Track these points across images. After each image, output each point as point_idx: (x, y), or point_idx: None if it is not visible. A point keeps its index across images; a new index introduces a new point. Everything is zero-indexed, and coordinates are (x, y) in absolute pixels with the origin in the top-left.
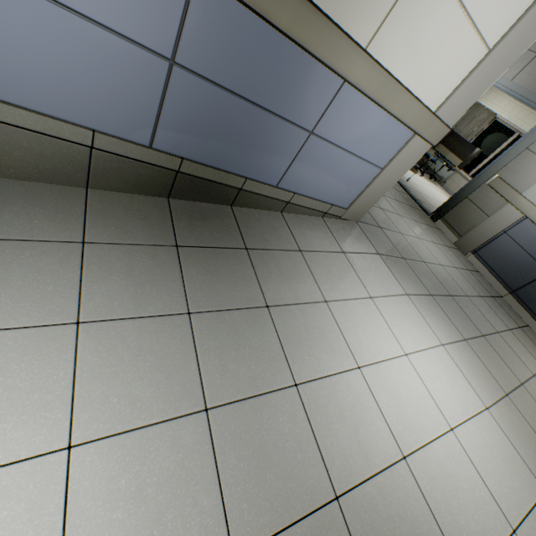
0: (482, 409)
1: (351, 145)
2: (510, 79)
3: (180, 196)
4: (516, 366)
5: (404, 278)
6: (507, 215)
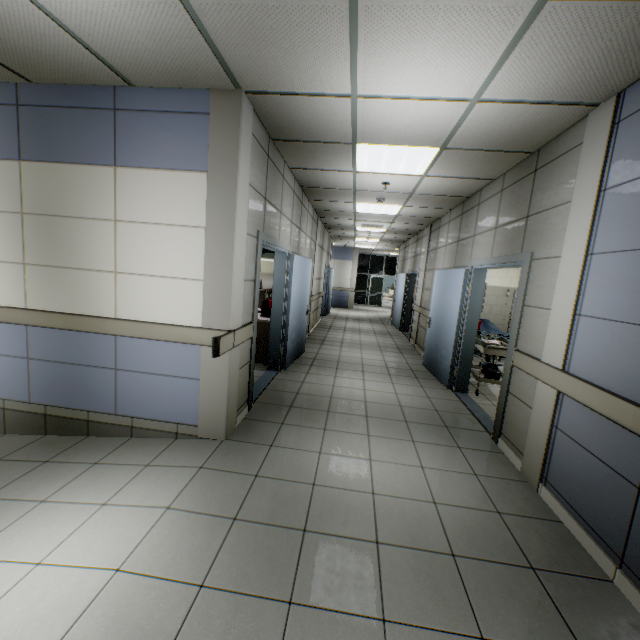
0: None
1: (153, 368)
2: (490, 256)
3: (53, 432)
4: None
5: (203, 492)
6: (543, 397)
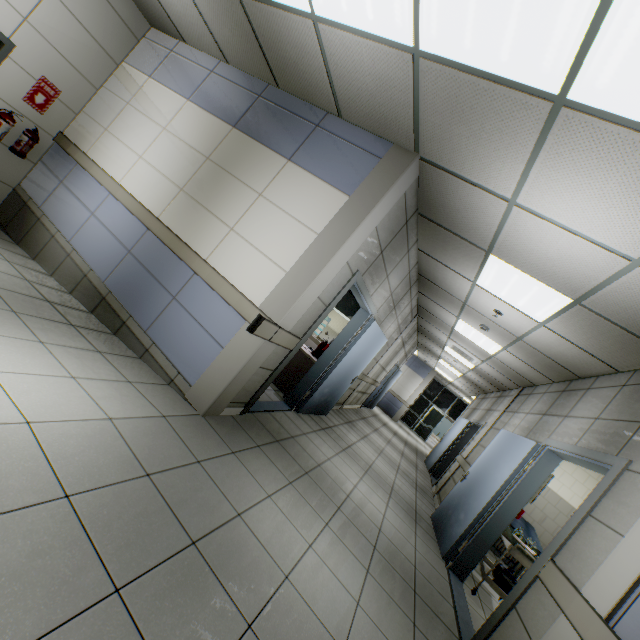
0: None
1: (199, 315)
2: (574, 444)
3: (97, 314)
4: None
5: (146, 433)
6: None
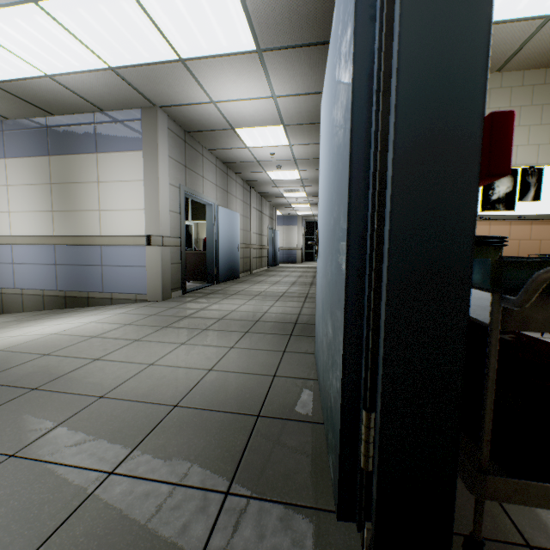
0: (50, 334)
1: (122, 263)
2: None
3: (70, 307)
4: (165, 337)
5: (141, 311)
6: None
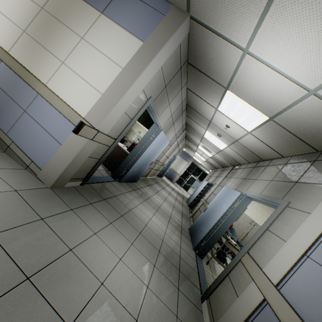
0: None
1: (43, 123)
2: (259, 193)
3: None
4: None
5: None
6: (251, 295)
